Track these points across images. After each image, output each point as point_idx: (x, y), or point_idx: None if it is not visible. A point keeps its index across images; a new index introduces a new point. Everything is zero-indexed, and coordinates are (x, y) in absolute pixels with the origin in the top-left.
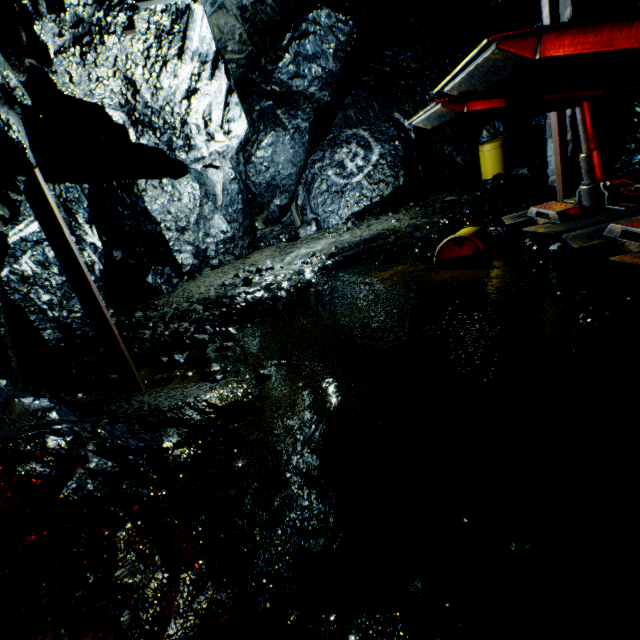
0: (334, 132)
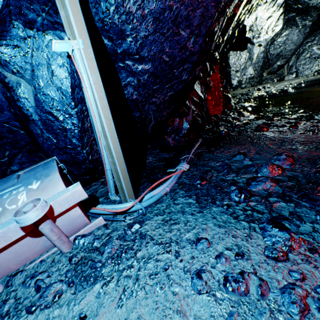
0: None
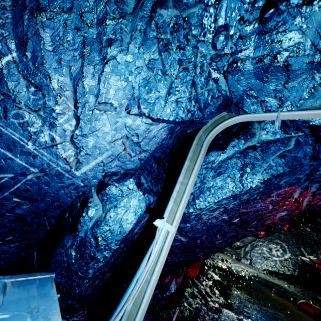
0: (272, 237)
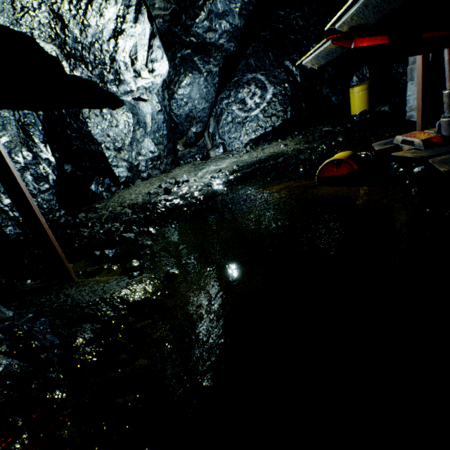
0: (238, 76)
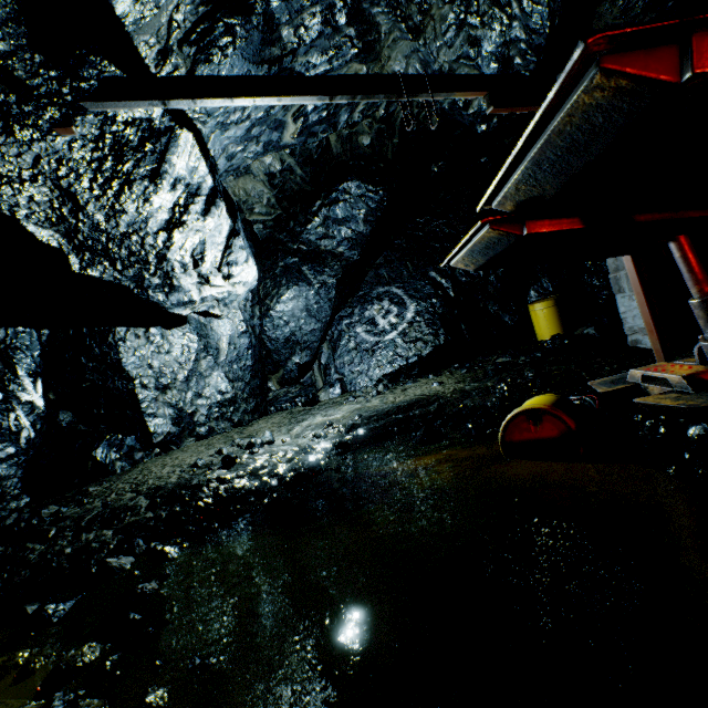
0: (365, 289)
